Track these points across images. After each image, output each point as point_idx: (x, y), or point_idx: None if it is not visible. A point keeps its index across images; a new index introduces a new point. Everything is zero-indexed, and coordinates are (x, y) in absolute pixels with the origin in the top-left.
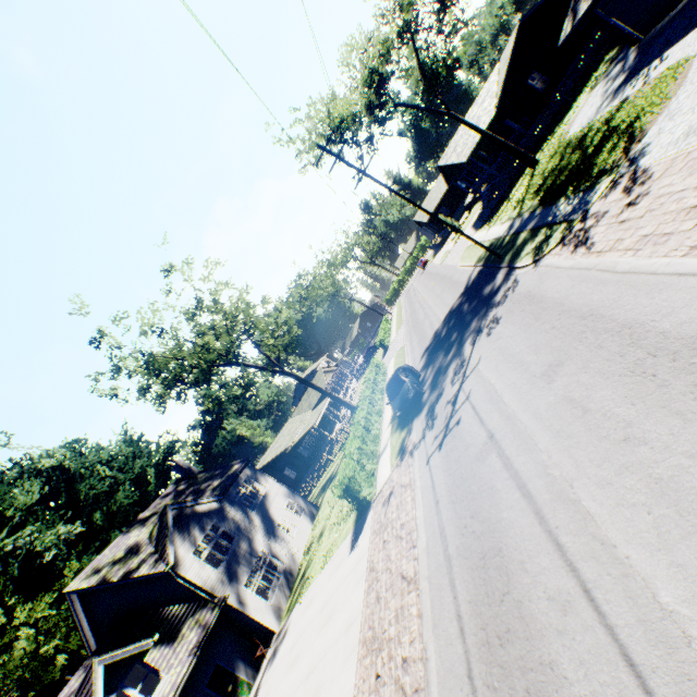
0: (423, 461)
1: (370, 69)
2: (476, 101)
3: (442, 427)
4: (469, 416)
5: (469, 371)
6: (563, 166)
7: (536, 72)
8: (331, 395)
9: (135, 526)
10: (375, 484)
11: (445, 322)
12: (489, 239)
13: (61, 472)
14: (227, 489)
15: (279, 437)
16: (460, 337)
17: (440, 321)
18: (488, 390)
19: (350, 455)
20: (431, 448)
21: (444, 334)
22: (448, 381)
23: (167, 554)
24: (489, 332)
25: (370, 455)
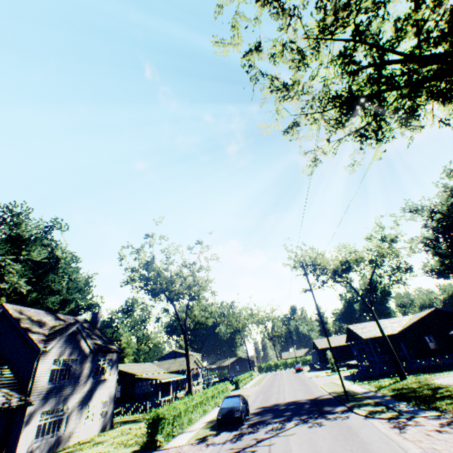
0: (212, 452)
1: (347, 260)
2: (390, 319)
3: (241, 446)
4: (263, 452)
5: (282, 434)
6: (418, 390)
7: (432, 336)
8: (189, 372)
9: (53, 315)
10: (168, 441)
11: (288, 403)
12: (349, 387)
13: (56, 261)
14: (100, 350)
15: (137, 364)
16: (291, 415)
17: (285, 400)
18: (286, 449)
19: (174, 406)
20: (224, 450)
21: (282, 408)
22: (264, 429)
23: (51, 342)
24: (311, 426)
25: (180, 424)
